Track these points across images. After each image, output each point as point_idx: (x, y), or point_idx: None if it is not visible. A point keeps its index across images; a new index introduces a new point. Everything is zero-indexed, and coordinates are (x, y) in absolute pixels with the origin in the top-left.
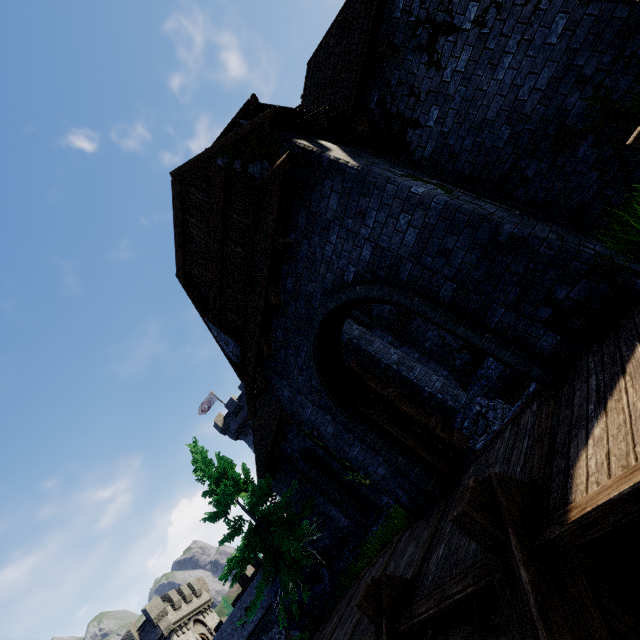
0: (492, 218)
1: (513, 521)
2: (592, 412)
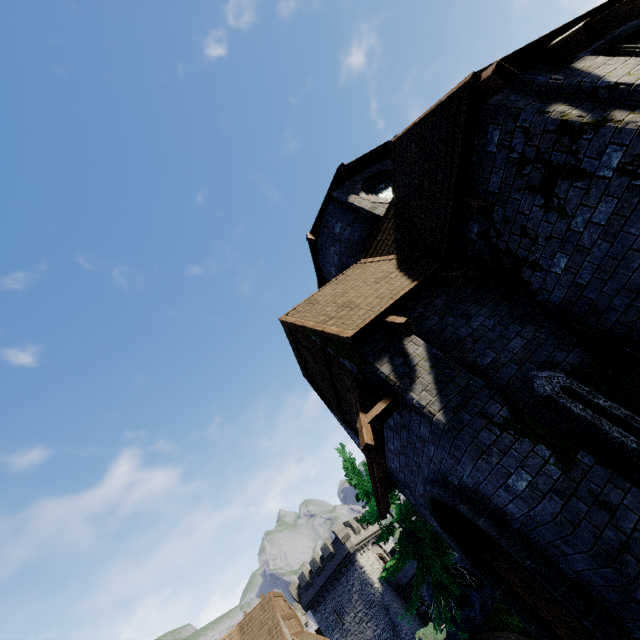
0: (621, 569)
1: None
2: None
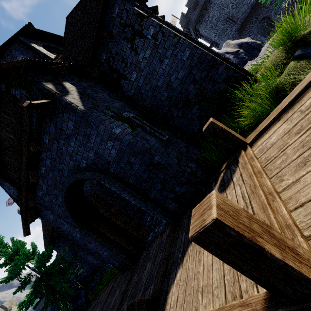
0: (150, 152)
1: None
2: (179, 259)
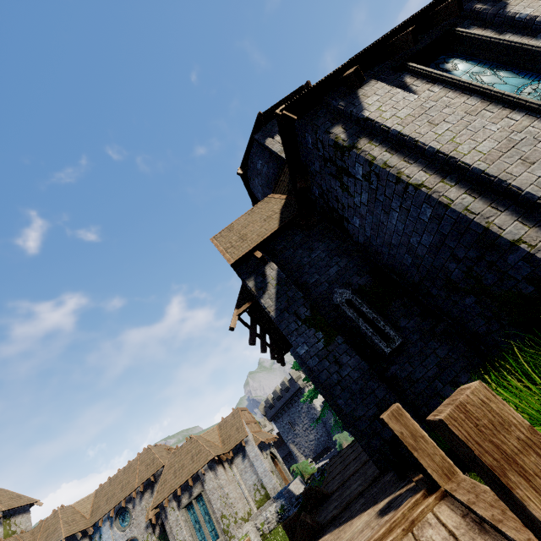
0: (333, 391)
1: (296, 540)
2: (339, 523)
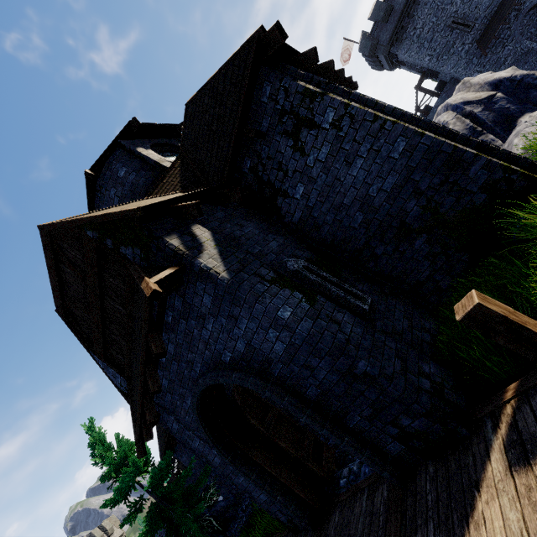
0: (349, 353)
1: None
2: None
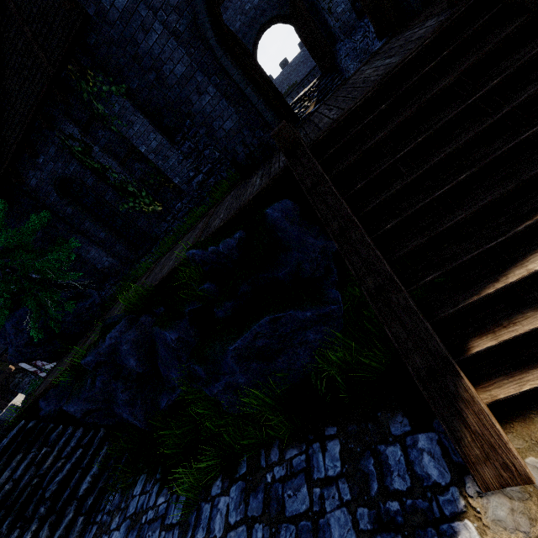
0: None
1: None
2: None
